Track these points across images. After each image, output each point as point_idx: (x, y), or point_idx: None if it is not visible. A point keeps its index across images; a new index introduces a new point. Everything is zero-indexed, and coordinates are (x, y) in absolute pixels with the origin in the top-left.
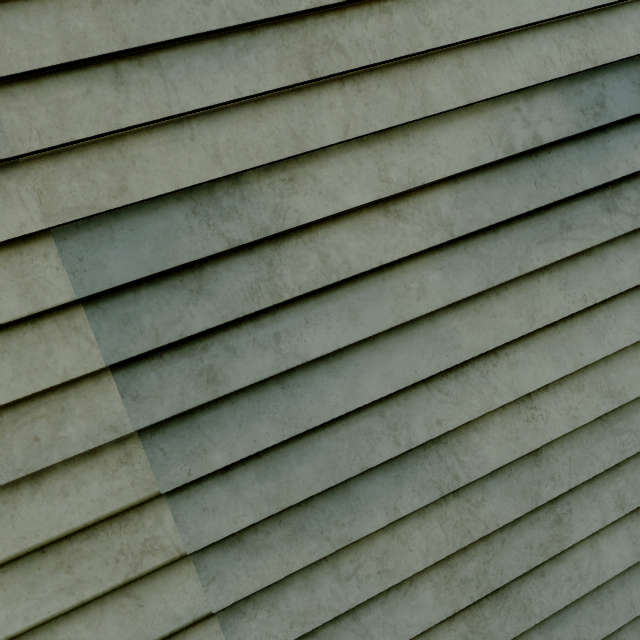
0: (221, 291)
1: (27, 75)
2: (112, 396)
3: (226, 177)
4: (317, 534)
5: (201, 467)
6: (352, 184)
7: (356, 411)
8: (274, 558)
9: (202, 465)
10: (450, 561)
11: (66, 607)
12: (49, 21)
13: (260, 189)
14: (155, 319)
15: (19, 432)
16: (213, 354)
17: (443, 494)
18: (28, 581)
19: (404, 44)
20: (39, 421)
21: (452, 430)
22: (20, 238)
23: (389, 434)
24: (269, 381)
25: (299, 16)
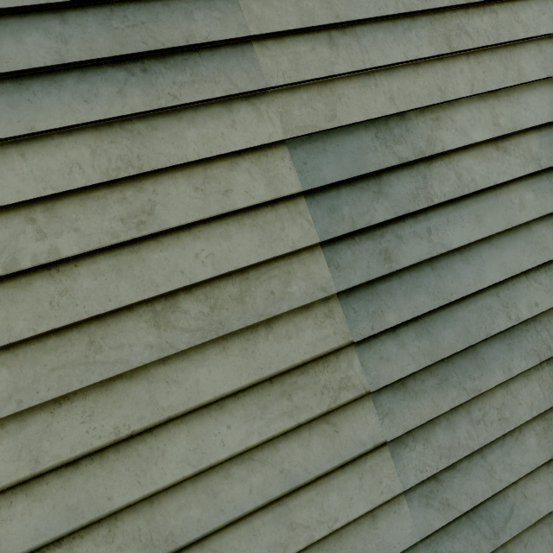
0: (393, 194)
1: (275, 35)
2: (321, 265)
3: (396, 114)
4: (457, 384)
5: (380, 324)
6: (476, 126)
7: (480, 291)
8: (428, 401)
9: (381, 323)
10: (546, 415)
11: (288, 427)
12: (291, 0)
13: (418, 124)
14: (351, 210)
15: (260, 286)
16: (387, 240)
17: (541, 360)
18: (261, 404)
19: (506, 34)
20: (273, 279)
21: (543, 312)
22: (266, 145)
23: (503, 310)
24: (423, 263)
25: (440, 10)
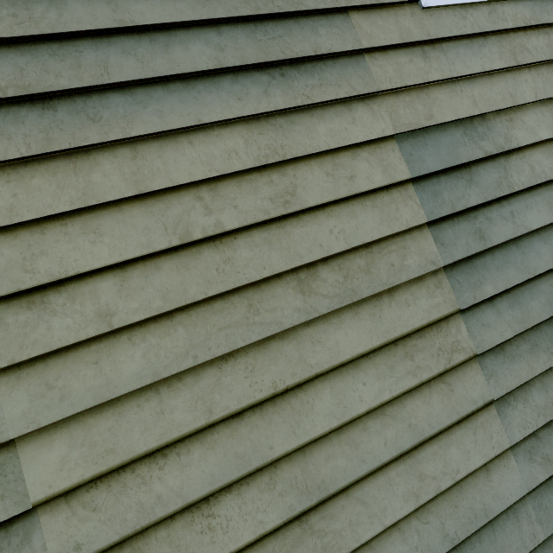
0: (482, 182)
1: (380, 48)
2: (429, 242)
3: (478, 115)
4: (545, 350)
5: (480, 294)
6: (541, 126)
7: None
8: (524, 364)
9: (481, 293)
10: None
11: (412, 385)
12: (391, 21)
13: (496, 124)
14: (450, 195)
15: (382, 259)
16: (480, 221)
17: None
18: (389, 364)
19: None
20: (392, 253)
21: None
22: (379, 139)
23: None
24: (509, 242)
25: (505, 31)
